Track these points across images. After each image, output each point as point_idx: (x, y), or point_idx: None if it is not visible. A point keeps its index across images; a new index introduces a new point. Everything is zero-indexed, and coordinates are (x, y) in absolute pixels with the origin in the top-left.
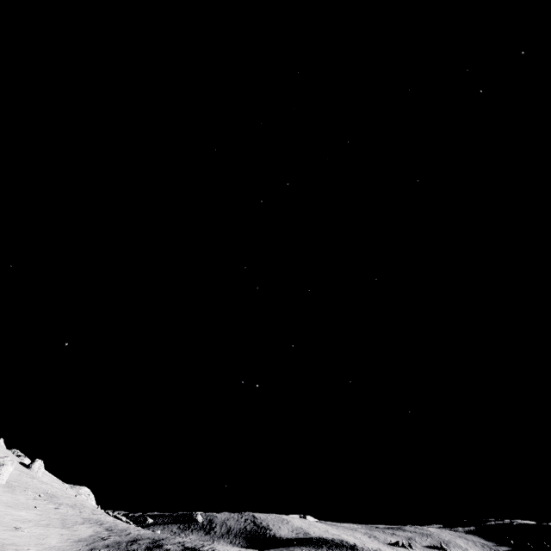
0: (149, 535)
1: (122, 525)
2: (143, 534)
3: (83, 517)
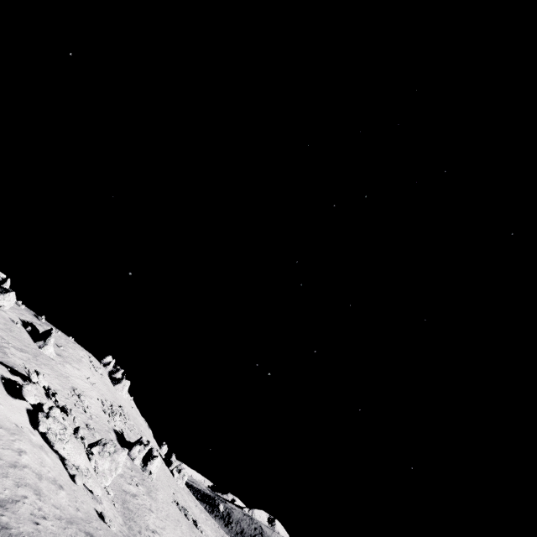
0: None
1: None
2: None
3: (221, 535)
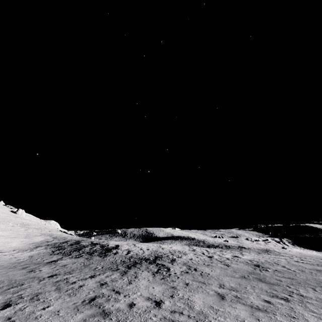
0: (77, 239)
1: (65, 235)
2: (74, 238)
3: (41, 233)
